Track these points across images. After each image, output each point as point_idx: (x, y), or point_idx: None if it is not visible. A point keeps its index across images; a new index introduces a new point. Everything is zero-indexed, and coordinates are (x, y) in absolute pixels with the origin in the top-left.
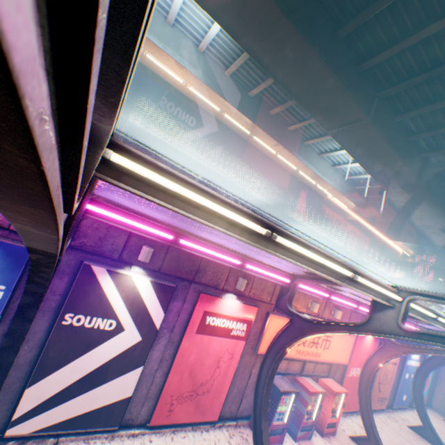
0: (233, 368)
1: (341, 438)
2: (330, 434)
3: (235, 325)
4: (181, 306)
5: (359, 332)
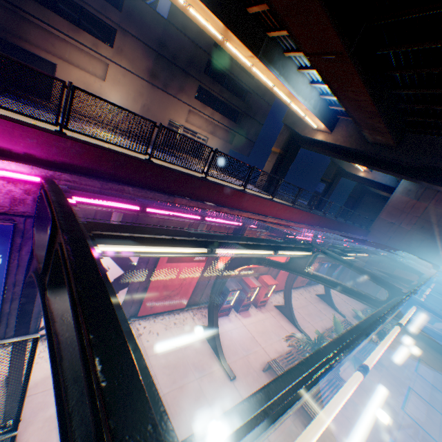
0: (196, 279)
1: (268, 307)
2: (262, 306)
3: None
4: None
5: (281, 269)
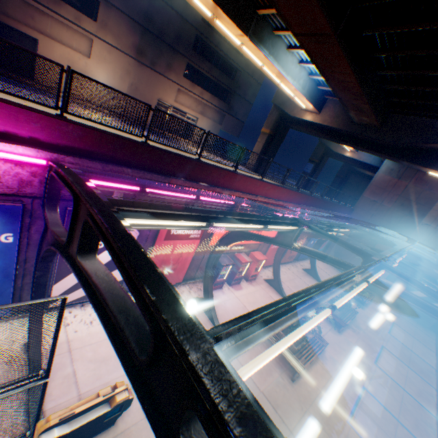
0: (191, 255)
1: (258, 281)
2: (252, 280)
3: (193, 232)
4: None
5: (270, 243)
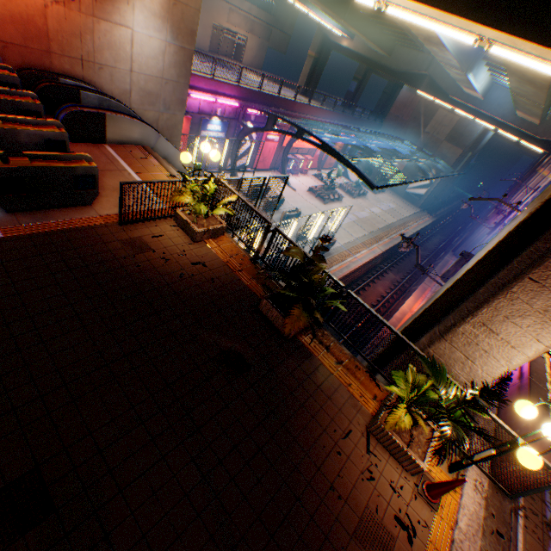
0: (274, 153)
1: (309, 176)
2: (305, 175)
3: (276, 138)
4: (260, 134)
5: None
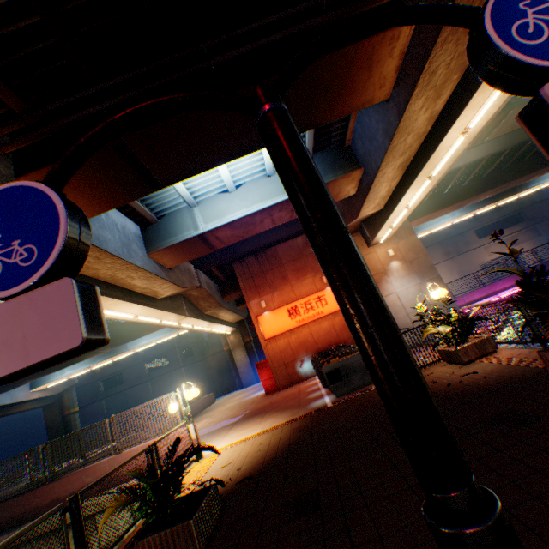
0: None
1: None
2: None
3: None
4: None
5: None
